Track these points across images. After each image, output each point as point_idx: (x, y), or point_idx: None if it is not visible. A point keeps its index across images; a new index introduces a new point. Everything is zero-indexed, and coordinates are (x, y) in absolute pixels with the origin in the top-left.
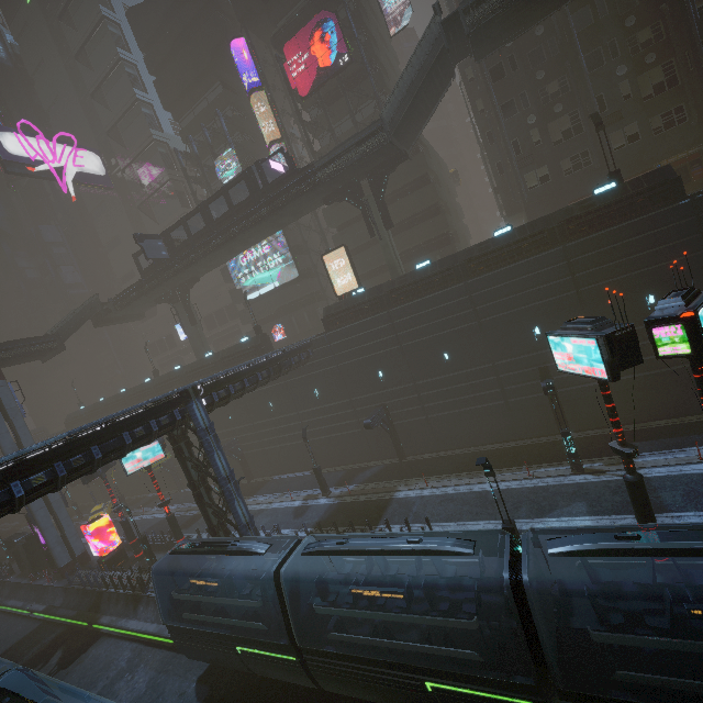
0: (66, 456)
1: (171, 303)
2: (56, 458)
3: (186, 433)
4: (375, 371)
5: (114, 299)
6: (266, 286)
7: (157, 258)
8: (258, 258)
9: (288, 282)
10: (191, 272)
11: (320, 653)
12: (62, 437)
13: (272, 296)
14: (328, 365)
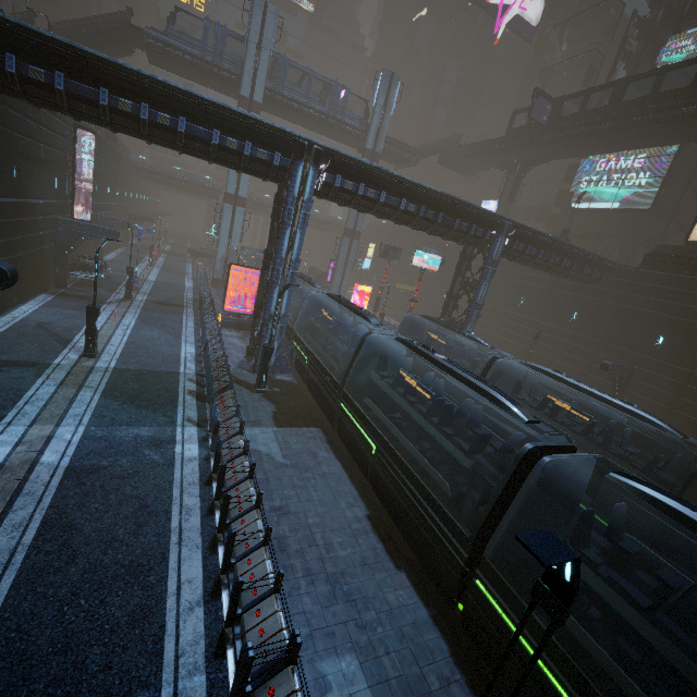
0: (426, 207)
1: (507, 172)
2: (424, 203)
3: (472, 258)
4: (655, 333)
5: (468, 146)
6: (602, 202)
7: (536, 120)
8: (620, 170)
9: (629, 209)
10: (549, 150)
11: (482, 419)
12: (437, 191)
13: (599, 215)
14: (611, 299)
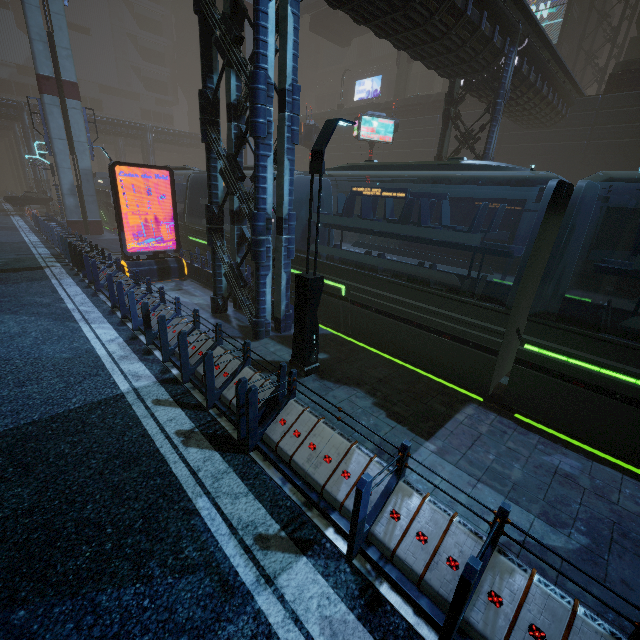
0: None
1: None
2: None
3: (460, 101)
4: (636, 163)
5: None
6: None
7: None
8: None
9: None
10: None
11: None
12: None
13: None
14: (576, 138)
